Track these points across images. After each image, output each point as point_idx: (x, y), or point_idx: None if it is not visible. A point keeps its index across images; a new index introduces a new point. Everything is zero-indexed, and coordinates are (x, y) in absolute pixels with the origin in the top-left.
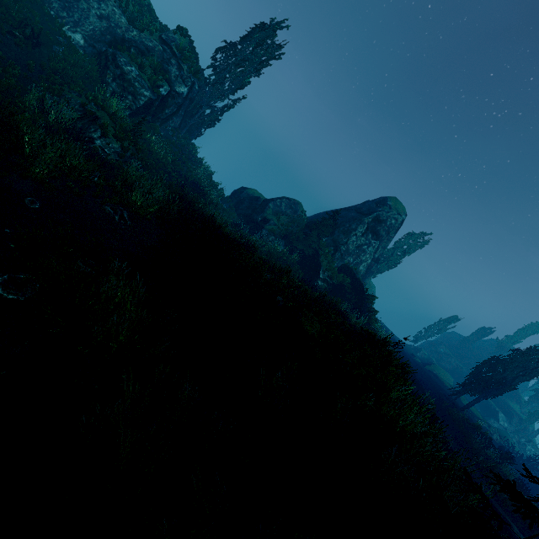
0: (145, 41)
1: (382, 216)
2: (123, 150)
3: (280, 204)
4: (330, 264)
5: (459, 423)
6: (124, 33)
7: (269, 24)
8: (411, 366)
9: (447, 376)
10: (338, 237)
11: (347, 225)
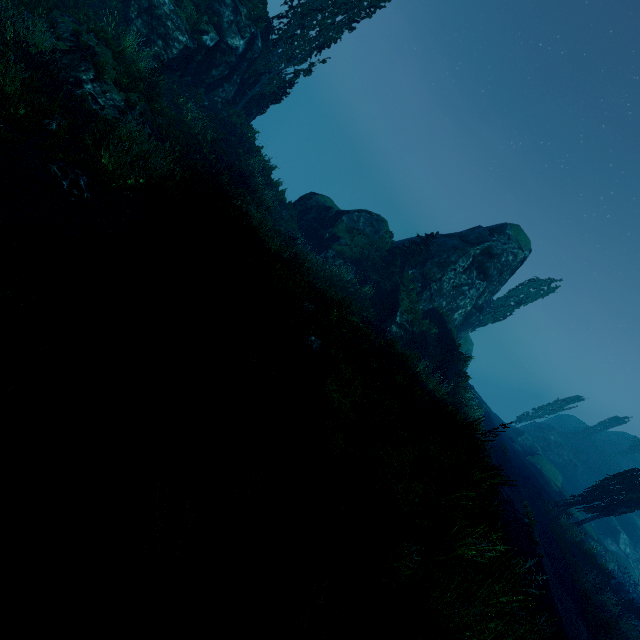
0: None
1: (496, 248)
2: (127, 105)
3: (357, 218)
4: (413, 306)
5: (565, 546)
6: None
7: None
8: (507, 457)
9: (555, 473)
10: (429, 271)
11: (444, 255)
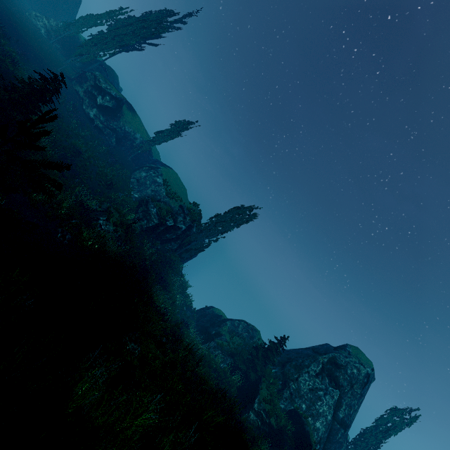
0: (171, 203)
1: (340, 359)
2: (114, 231)
3: (237, 324)
4: (271, 397)
5: None
6: (161, 198)
7: (246, 207)
8: None
9: None
10: (288, 371)
11: (300, 360)
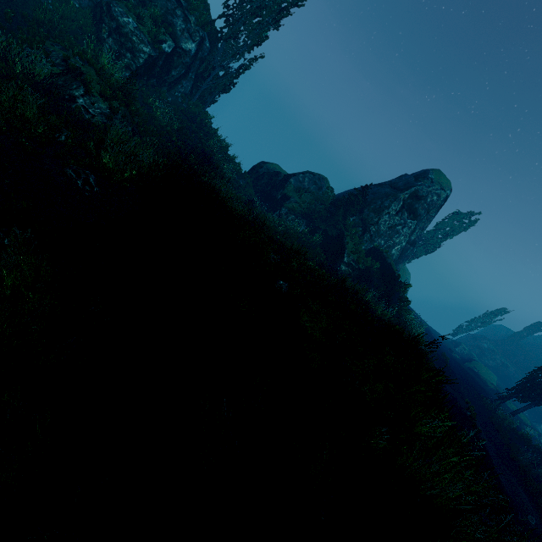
0: None
1: (422, 191)
2: (111, 111)
3: (302, 179)
4: (357, 247)
5: (504, 433)
6: None
7: None
8: (448, 364)
9: (490, 374)
10: (367, 217)
11: (379, 202)
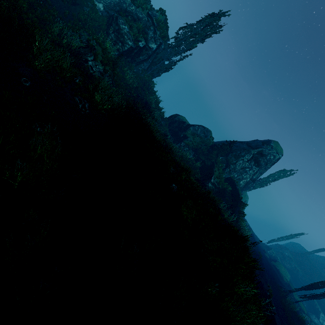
0: (138, 13)
1: (265, 151)
2: (104, 71)
3: (197, 129)
4: (220, 175)
5: (288, 312)
6: (127, 7)
7: (217, 14)
8: (261, 259)
9: (286, 273)
10: (230, 158)
11: (238, 152)
